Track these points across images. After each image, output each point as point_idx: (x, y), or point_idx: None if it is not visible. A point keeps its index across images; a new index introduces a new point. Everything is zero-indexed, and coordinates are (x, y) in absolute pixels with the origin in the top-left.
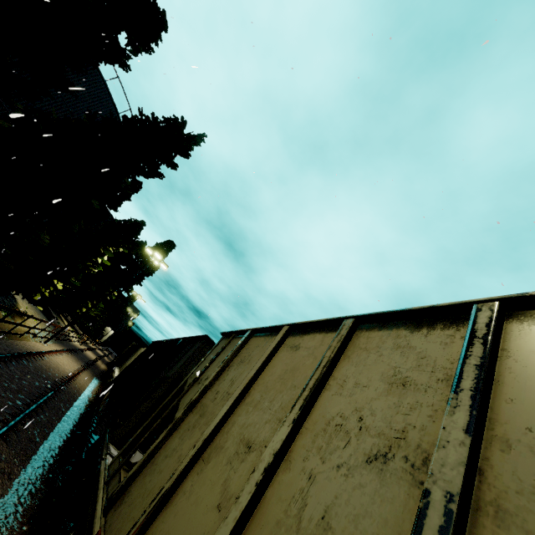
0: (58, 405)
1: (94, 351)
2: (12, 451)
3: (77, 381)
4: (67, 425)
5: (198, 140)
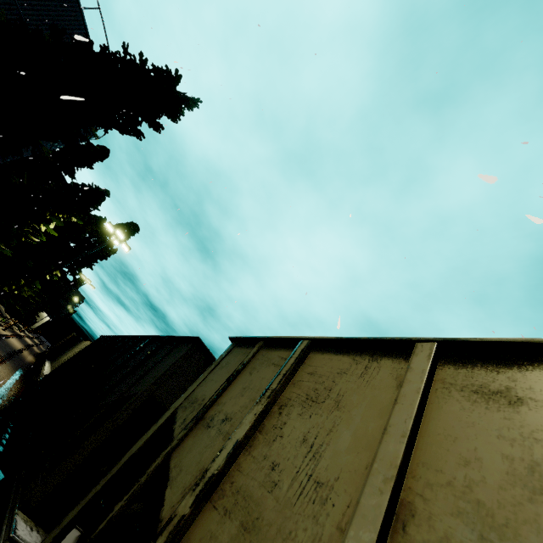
0: None
1: (20, 339)
2: None
3: None
4: None
5: (191, 104)
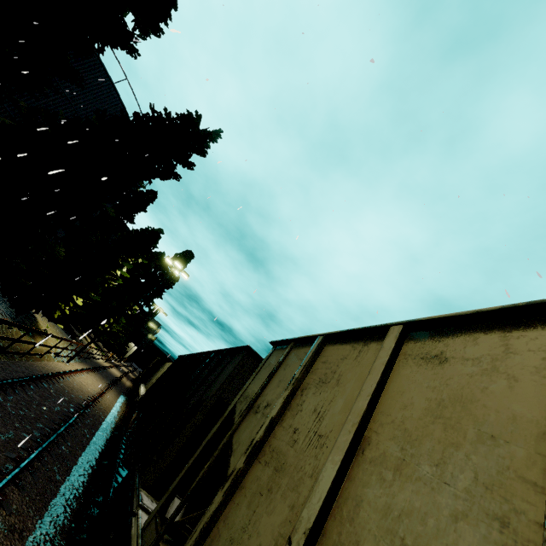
0: (81, 431)
1: (118, 368)
2: (25, 498)
3: (102, 402)
4: (92, 455)
5: (214, 136)
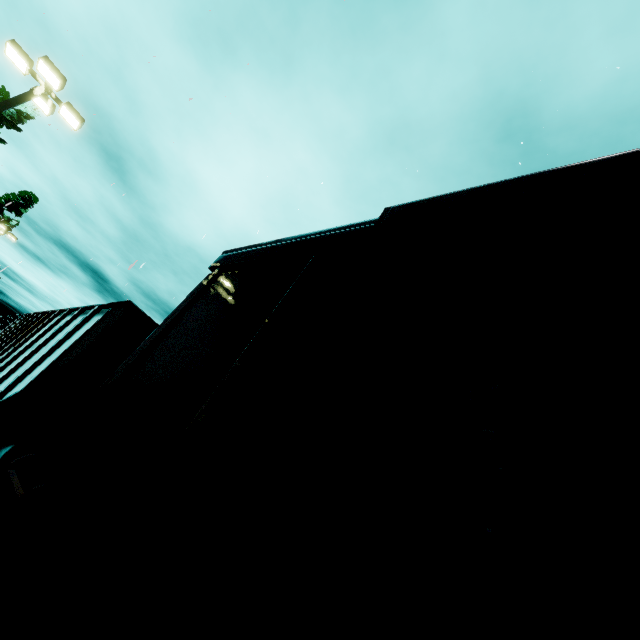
0: None
1: None
2: None
3: None
4: None
5: (30, 113)
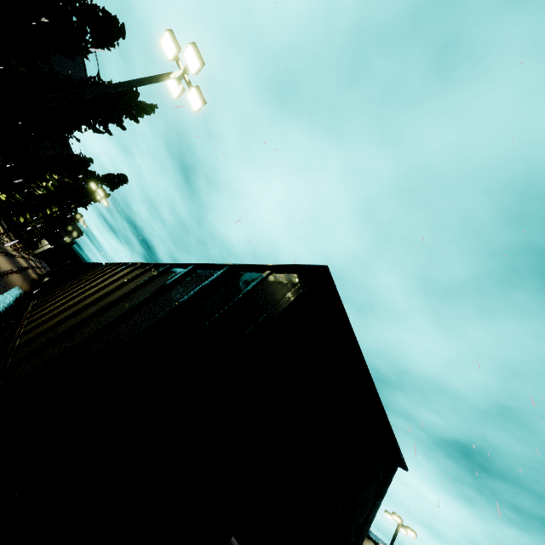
0: None
1: (26, 260)
2: None
3: (11, 278)
4: (5, 299)
5: (149, 111)
